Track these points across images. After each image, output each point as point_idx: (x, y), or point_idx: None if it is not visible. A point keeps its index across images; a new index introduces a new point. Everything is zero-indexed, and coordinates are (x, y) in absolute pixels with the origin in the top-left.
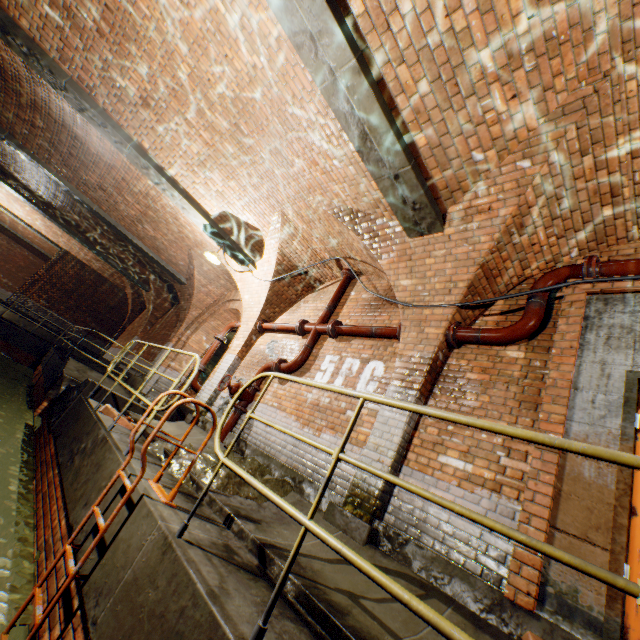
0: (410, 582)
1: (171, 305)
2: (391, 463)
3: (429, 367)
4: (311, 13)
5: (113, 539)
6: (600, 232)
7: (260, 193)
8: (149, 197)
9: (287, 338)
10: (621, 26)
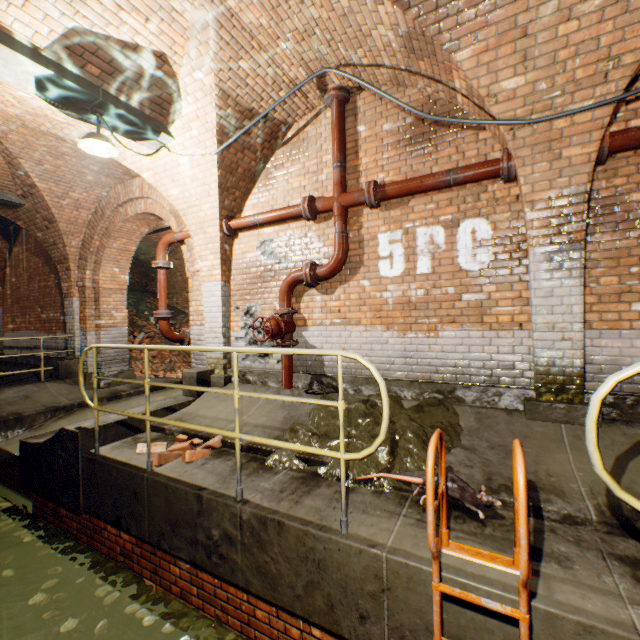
0: None
1: (7, 243)
2: (582, 336)
3: (585, 206)
4: None
5: None
6: None
7: None
8: None
9: (287, 231)
10: None
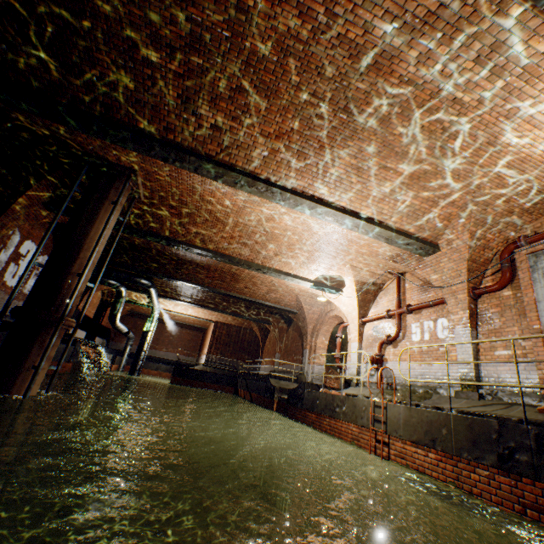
0: (503, 404)
1: (287, 326)
2: (473, 364)
3: (469, 314)
4: (353, 223)
5: (386, 418)
6: (518, 223)
7: (336, 262)
8: (272, 282)
9: (382, 322)
10: (468, 184)
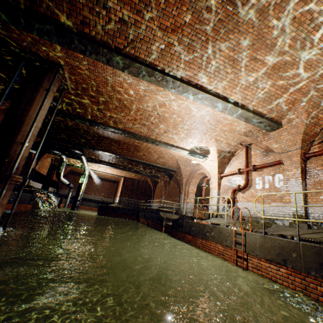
0: None
1: (169, 180)
2: (303, 204)
3: (300, 171)
4: (224, 106)
5: (245, 242)
6: None
7: (205, 137)
8: (161, 151)
9: (234, 177)
10: (316, 73)
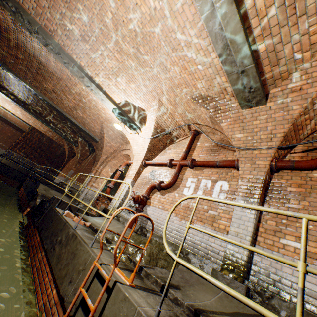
0: None
1: (89, 153)
2: (249, 244)
3: (263, 184)
4: None
5: (99, 315)
6: None
7: (147, 89)
8: (80, 95)
9: (161, 169)
10: None
